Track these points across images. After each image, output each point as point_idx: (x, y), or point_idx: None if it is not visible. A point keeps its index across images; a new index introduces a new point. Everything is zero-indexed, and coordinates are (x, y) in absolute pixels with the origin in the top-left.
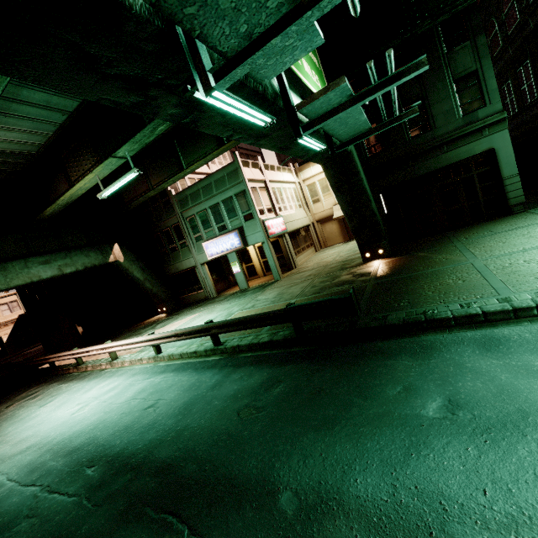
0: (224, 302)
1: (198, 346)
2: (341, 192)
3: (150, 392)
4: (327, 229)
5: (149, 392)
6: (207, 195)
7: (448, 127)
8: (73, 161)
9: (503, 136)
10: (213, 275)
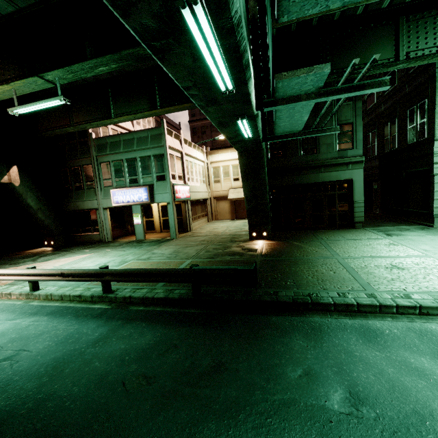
0: (119, 248)
1: (85, 290)
2: (247, 179)
3: (12, 338)
4: (220, 205)
5: (10, 337)
6: (127, 148)
7: (327, 155)
8: None
9: (360, 173)
10: (113, 221)
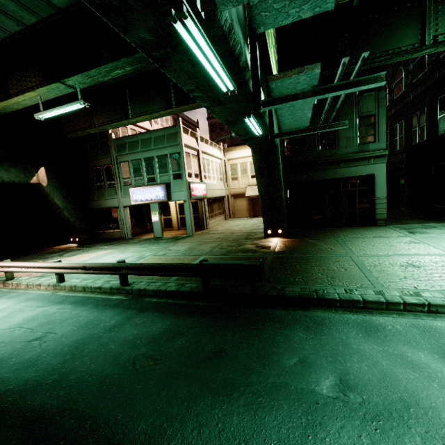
0: (138, 245)
1: (104, 283)
2: (261, 176)
3: (41, 322)
4: (238, 203)
5: (39, 322)
6: (144, 147)
7: (347, 149)
8: (16, 74)
9: (382, 167)
10: (133, 219)
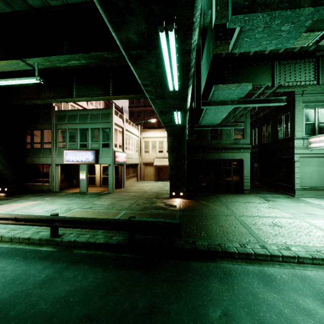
0: (65, 198)
1: (34, 233)
2: (172, 152)
3: None
4: (147, 169)
5: None
6: (81, 120)
7: (227, 141)
8: None
9: (248, 155)
10: (62, 175)
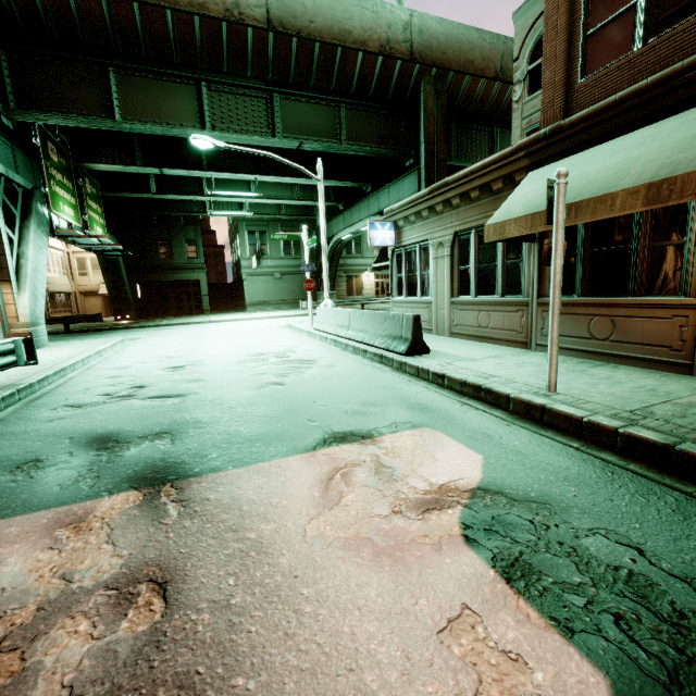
0: None
1: None
2: (107, 274)
3: None
4: (90, 302)
5: None
6: None
7: (180, 261)
8: None
9: (204, 276)
10: None
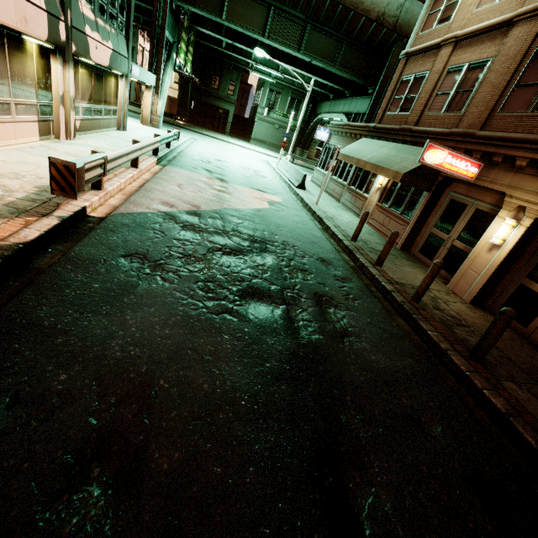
0: None
1: None
2: (181, 89)
3: None
4: None
5: None
6: None
7: (222, 94)
8: None
9: (233, 109)
10: None
